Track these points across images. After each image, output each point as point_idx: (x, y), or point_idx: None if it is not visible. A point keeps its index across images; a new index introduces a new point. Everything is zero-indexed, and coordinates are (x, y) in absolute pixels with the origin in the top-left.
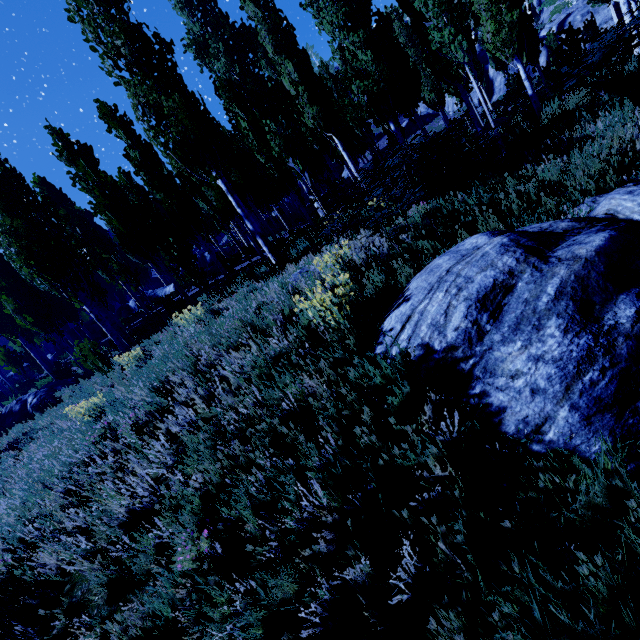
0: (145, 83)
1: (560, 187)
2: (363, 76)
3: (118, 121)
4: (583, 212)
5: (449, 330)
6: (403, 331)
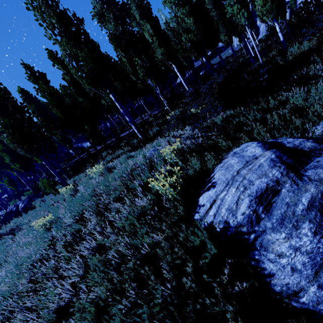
0: (69, 43)
1: (303, 110)
2: (188, 32)
3: (58, 60)
4: (319, 131)
5: (239, 214)
6: (211, 209)
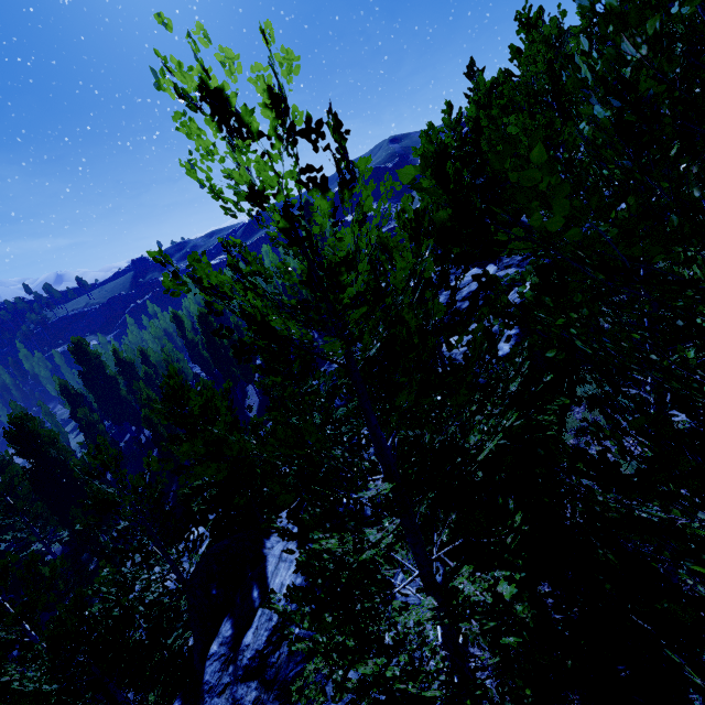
0: None
1: None
2: None
3: None
4: None
5: None
6: None
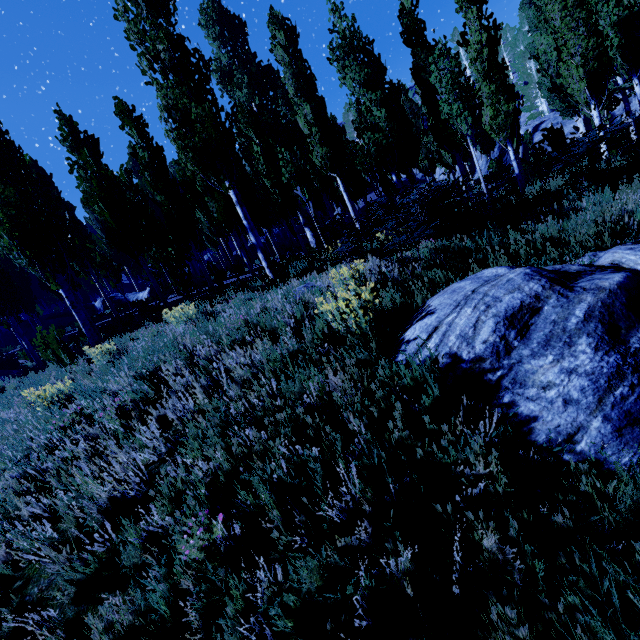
0: (178, 88)
1: (559, 243)
2: (375, 129)
3: (133, 120)
4: (585, 263)
5: (477, 342)
6: (430, 340)
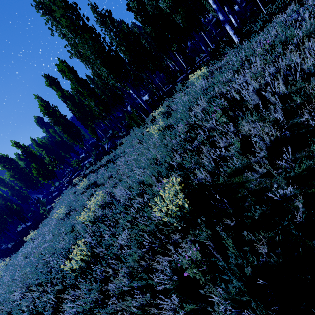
0: None
1: None
2: None
3: None
4: None
5: None
6: None
